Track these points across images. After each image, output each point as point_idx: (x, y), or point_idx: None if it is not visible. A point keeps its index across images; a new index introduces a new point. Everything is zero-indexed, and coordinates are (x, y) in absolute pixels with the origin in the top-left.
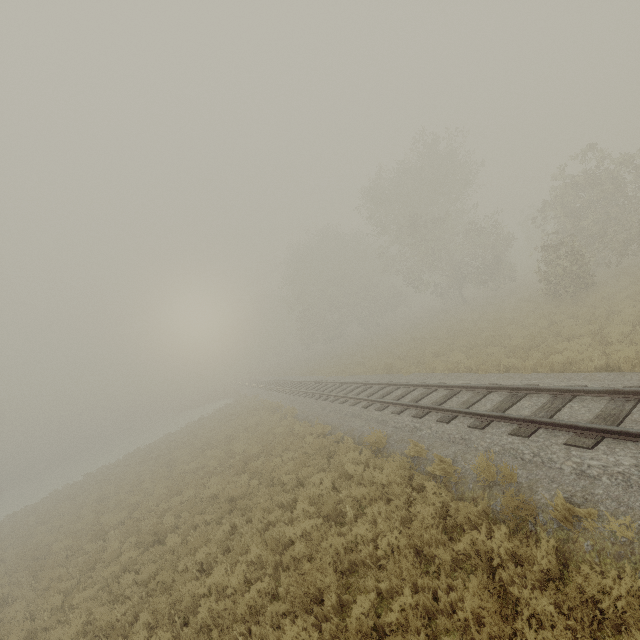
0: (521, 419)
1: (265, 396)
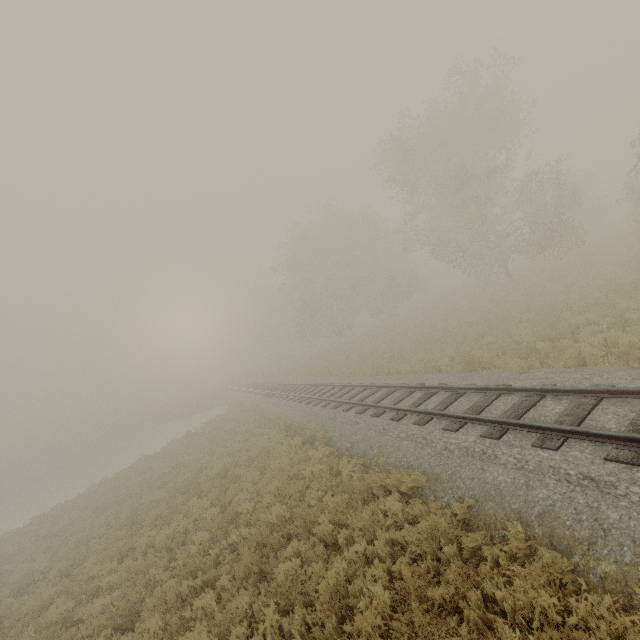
0: None
1: (269, 405)
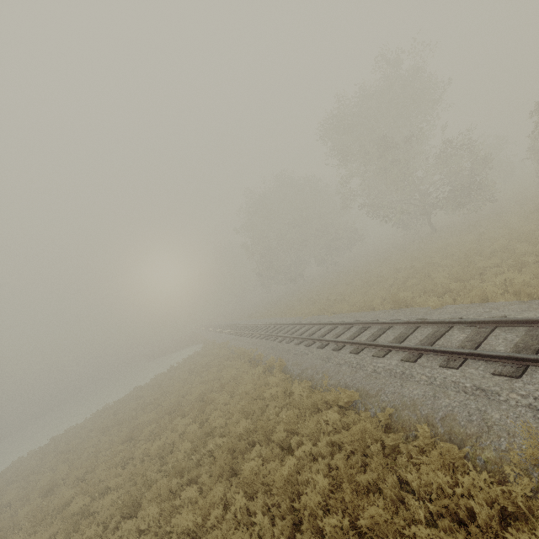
0: None
1: (236, 342)
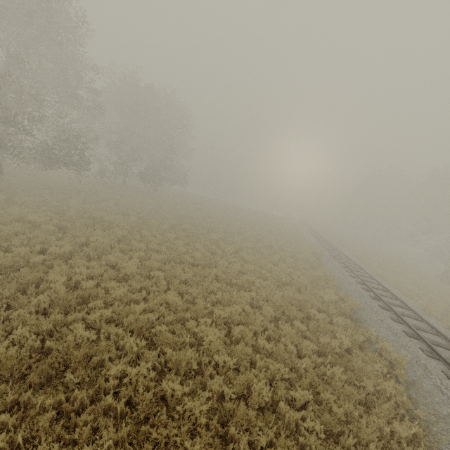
0: (338, 257)
1: (297, 224)
